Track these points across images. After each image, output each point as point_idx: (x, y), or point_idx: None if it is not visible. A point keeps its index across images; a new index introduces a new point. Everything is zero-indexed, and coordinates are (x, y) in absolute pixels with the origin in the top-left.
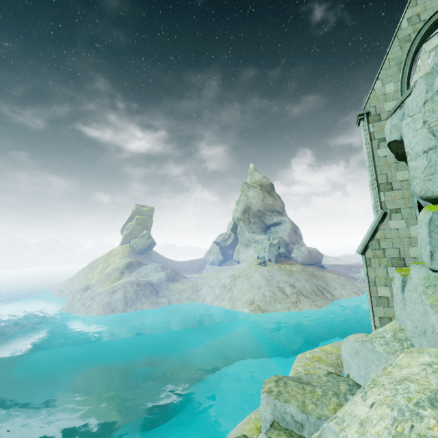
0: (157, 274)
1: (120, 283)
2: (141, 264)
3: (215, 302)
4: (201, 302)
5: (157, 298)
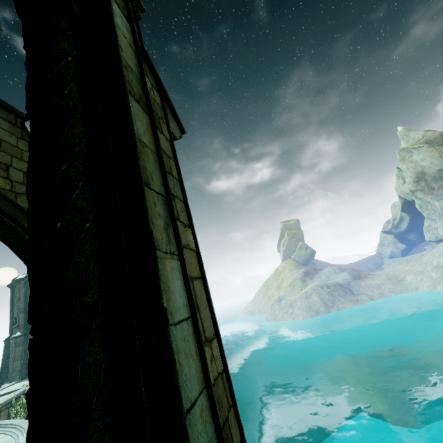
0: (339, 275)
1: (309, 288)
2: (316, 270)
3: (438, 286)
4: (414, 292)
5: (355, 296)
